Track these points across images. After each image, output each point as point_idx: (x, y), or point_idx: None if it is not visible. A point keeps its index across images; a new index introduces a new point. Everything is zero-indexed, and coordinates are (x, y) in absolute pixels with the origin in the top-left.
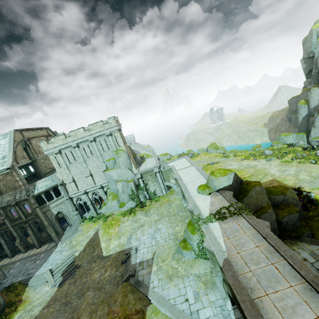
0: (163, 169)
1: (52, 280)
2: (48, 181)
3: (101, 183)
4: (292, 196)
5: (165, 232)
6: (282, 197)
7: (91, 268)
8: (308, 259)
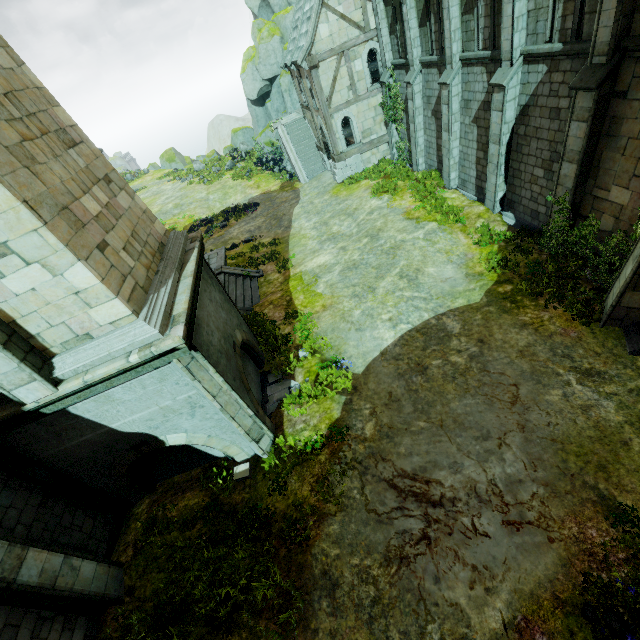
0: None
1: None
2: None
3: None
4: None
5: None
6: None
7: None
8: None
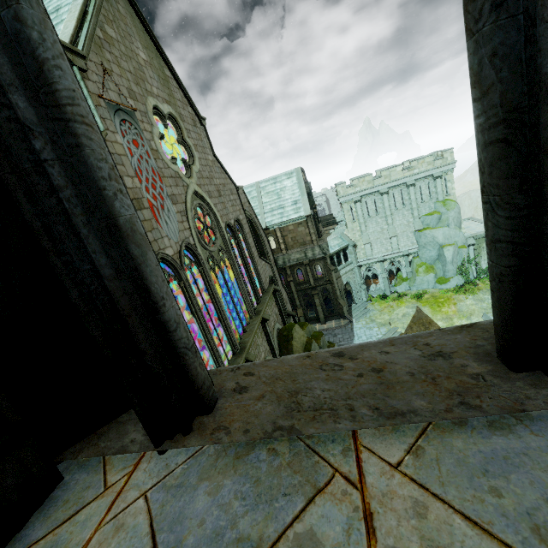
0: None
1: None
2: (338, 239)
3: (408, 248)
4: None
5: None
6: None
7: None
8: None
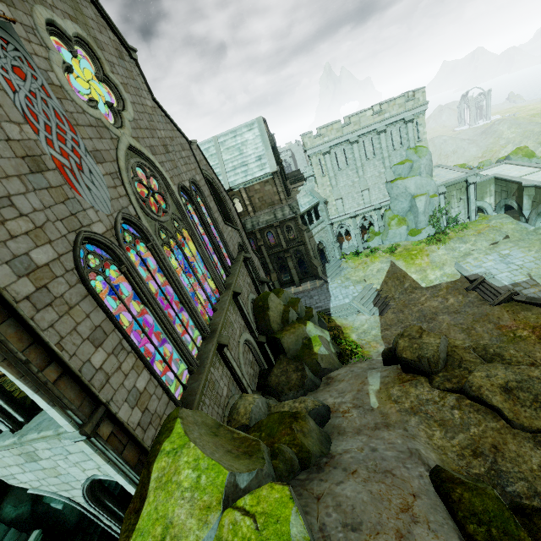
0: (479, 179)
1: (366, 309)
2: (308, 196)
3: (380, 201)
4: None
5: (524, 256)
6: None
7: (414, 299)
8: None
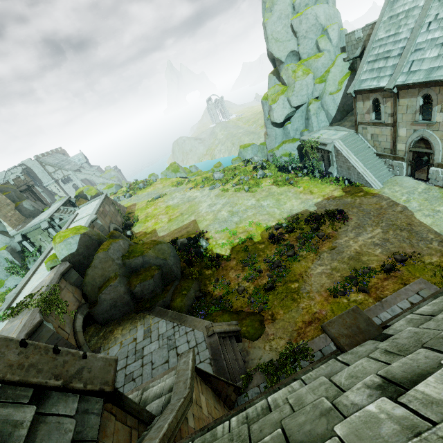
0: (61, 221)
1: None
2: None
3: None
4: (157, 254)
5: None
6: (140, 259)
7: None
8: (138, 338)
